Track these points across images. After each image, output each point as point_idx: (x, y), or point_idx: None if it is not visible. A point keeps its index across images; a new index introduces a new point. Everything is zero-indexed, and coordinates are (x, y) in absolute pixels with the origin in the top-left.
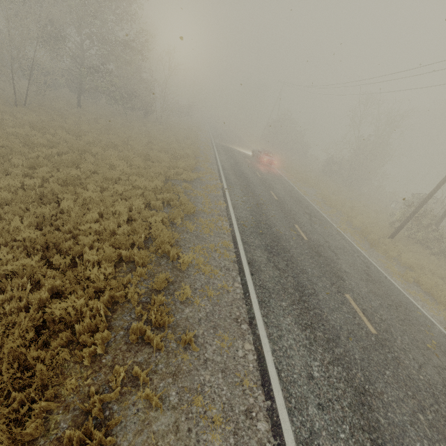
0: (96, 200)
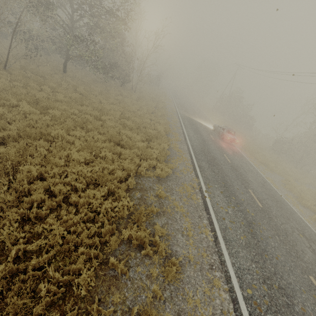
0: None
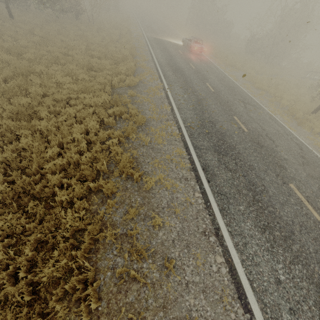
0: (53, 129)
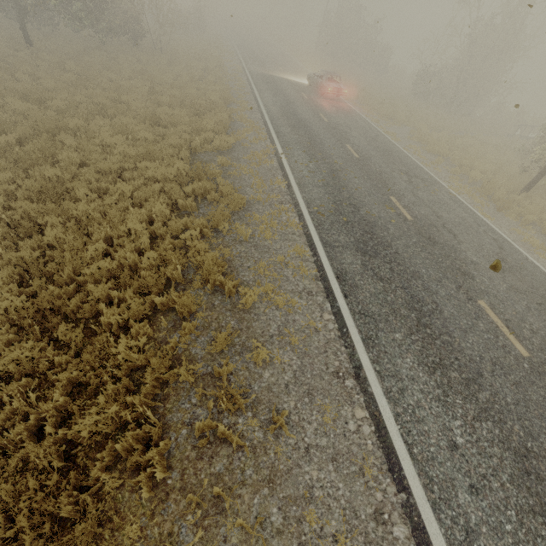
0: (96, 216)
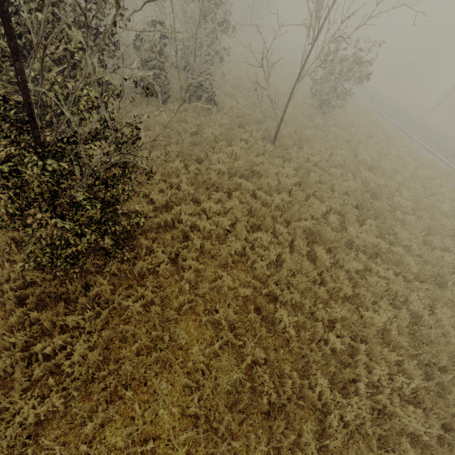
0: None
